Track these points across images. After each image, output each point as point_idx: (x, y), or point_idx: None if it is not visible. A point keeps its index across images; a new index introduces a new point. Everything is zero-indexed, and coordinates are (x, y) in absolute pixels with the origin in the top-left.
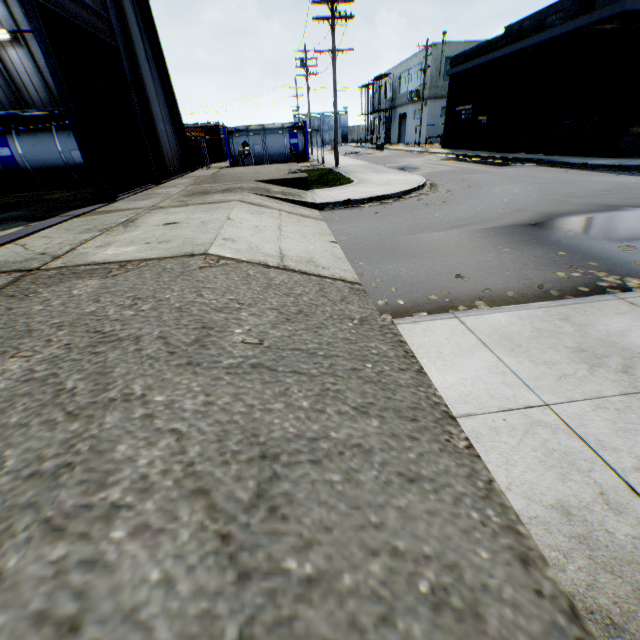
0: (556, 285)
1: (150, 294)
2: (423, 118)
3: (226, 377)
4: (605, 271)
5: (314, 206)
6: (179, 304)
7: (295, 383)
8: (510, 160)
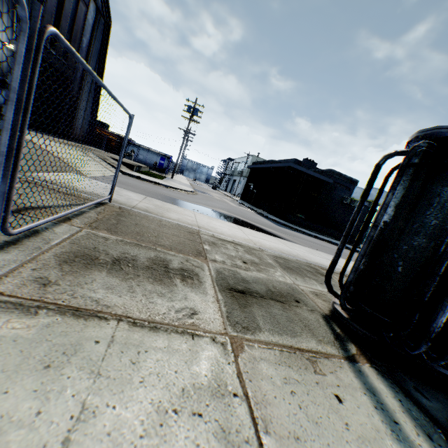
0: None
1: None
2: (241, 184)
3: None
4: None
5: (122, 172)
6: None
7: None
8: (251, 208)
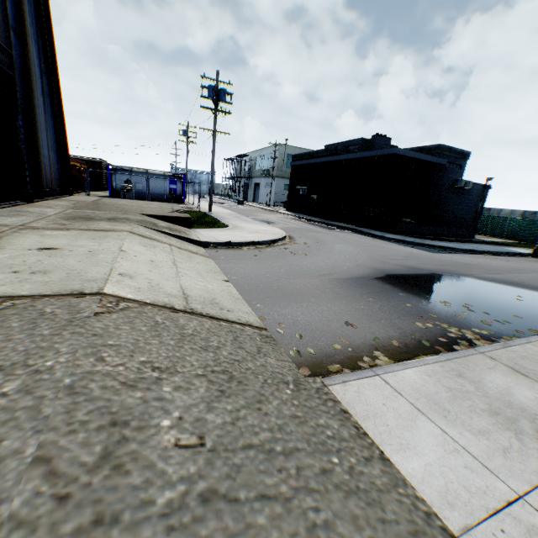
0: (422, 335)
1: (19, 359)
2: (272, 188)
3: None
4: (445, 323)
5: (199, 243)
6: (71, 379)
7: (271, 523)
8: (335, 226)
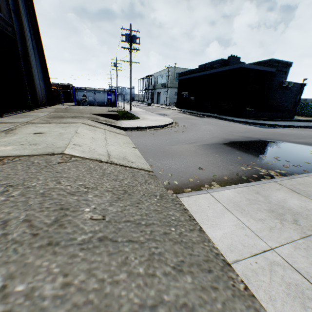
0: (243, 173)
1: (20, 182)
2: (167, 94)
3: (80, 253)
4: (259, 167)
5: (122, 128)
6: (43, 190)
7: (131, 251)
8: (205, 115)
